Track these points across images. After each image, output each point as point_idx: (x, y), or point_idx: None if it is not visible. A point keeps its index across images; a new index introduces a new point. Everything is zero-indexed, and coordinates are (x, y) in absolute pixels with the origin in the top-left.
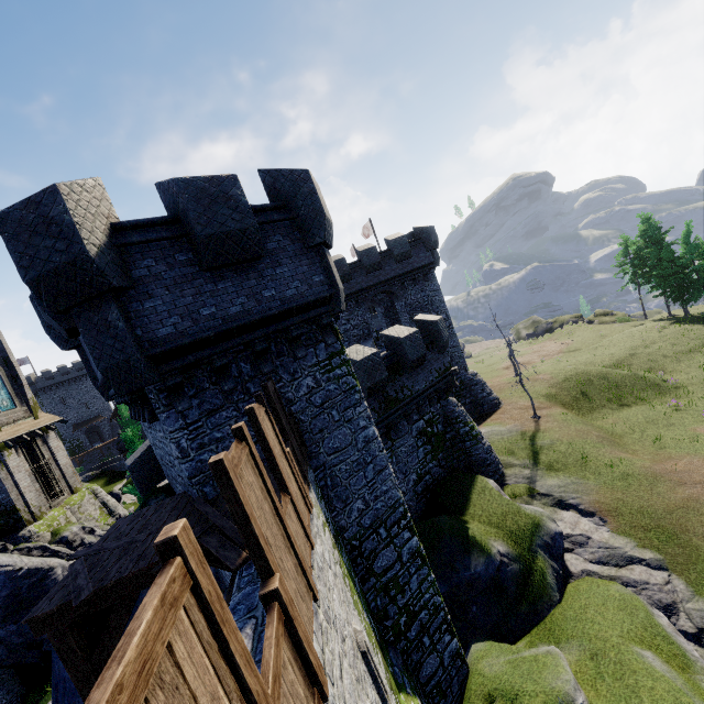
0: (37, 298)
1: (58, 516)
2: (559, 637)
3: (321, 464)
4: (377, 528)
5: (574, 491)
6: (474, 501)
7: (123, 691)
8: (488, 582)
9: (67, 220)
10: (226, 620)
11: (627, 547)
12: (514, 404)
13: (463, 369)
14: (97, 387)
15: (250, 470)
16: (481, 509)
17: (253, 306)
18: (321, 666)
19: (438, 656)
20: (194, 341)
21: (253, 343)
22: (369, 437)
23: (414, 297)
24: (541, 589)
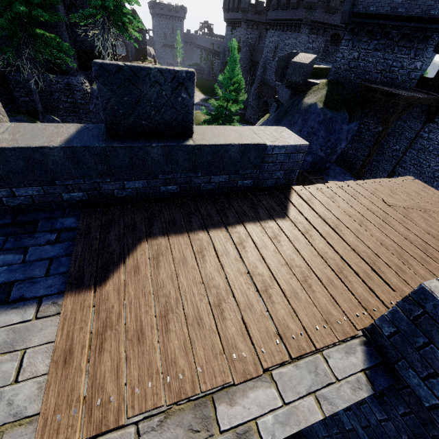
0: None
1: None
2: None
3: None
4: None
5: None
6: None
7: None
8: None
9: None
10: None
11: None
12: None
13: None
14: (349, 12)
15: None
16: None
17: None
18: None
19: None
20: None
21: None
22: None
23: None
24: None
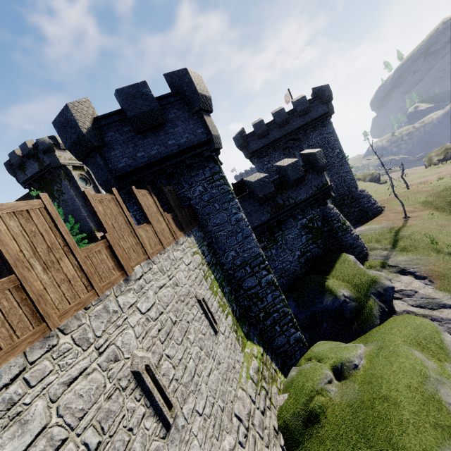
0: None
1: None
2: (368, 341)
3: (209, 231)
4: (245, 267)
5: (416, 263)
6: (336, 267)
7: (5, 206)
8: (334, 311)
9: (73, 119)
10: (59, 221)
11: (444, 298)
12: (393, 210)
13: (354, 187)
14: None
15: (112, 203)
16: (339, 272)
17: (163, 150)
18: (133, 269)
19: (286, 337)
20: (134, 169)
21: (165, 169)
22: (238, 218)
23: (314, 140)
24: (368, 317)
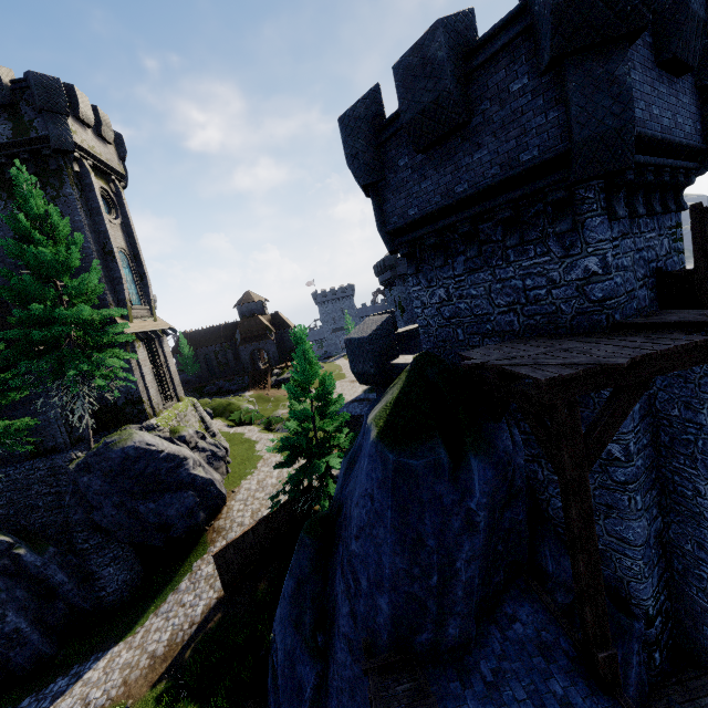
0: (450, 75)
1: (171, 418)
2: None
3: None
4: None
5: None
6: None
7: None
8: None
9: None
10: None
11: None
12: None
13: None
14: (382, 234)
15: None
16: None
17: (672, 127)
18: None
19: None
20: (650, 137)
21: (661, 172)
22: None
23: None
24: None
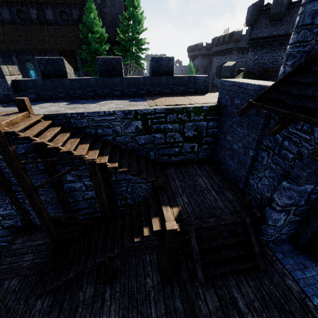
0: (285, 8)
1: None
2: None
3: None
4: None
5: None
6: None
7: None
8: None
9: None
10: None
11: None
12: None
13: None
14: (249, 38)
15: None
16: None
17: None
18: None
19: None
20: None
21: None
22: None
23: None
24: None
